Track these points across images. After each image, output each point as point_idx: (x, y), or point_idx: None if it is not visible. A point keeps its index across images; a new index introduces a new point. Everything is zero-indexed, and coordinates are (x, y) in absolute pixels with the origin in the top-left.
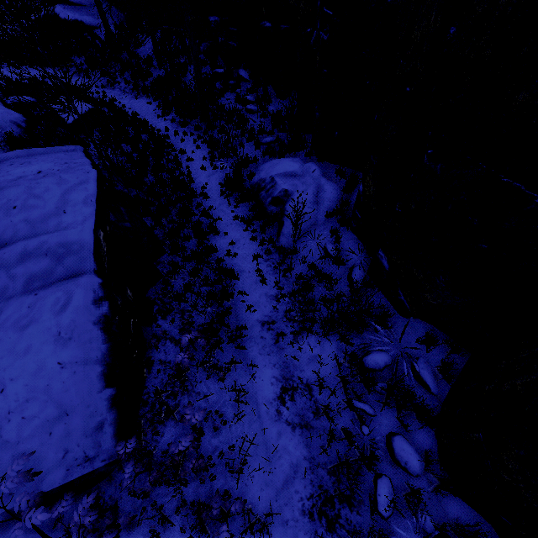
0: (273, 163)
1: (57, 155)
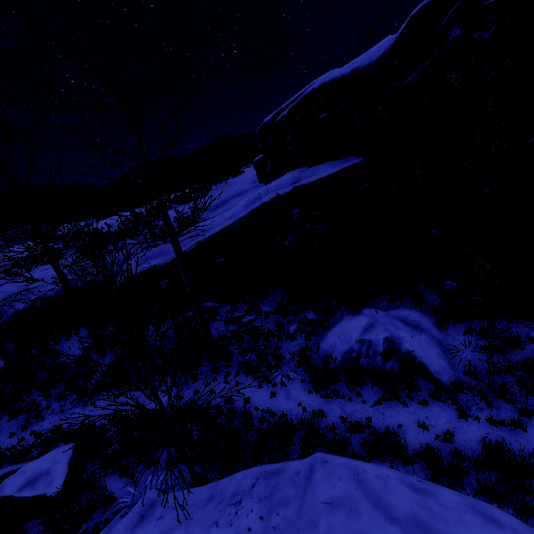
0: (337, 333)
1: (153, 532)
